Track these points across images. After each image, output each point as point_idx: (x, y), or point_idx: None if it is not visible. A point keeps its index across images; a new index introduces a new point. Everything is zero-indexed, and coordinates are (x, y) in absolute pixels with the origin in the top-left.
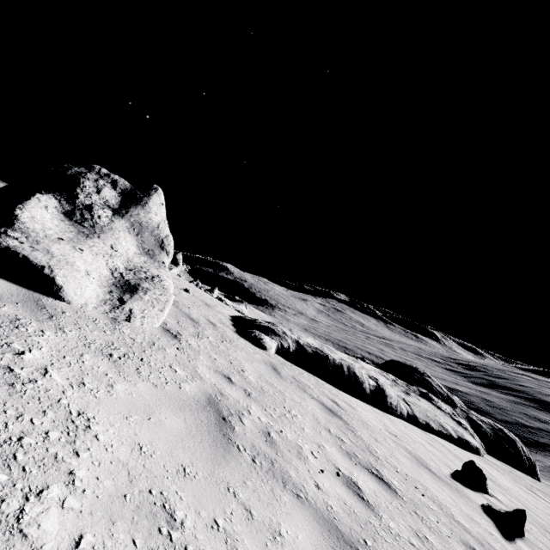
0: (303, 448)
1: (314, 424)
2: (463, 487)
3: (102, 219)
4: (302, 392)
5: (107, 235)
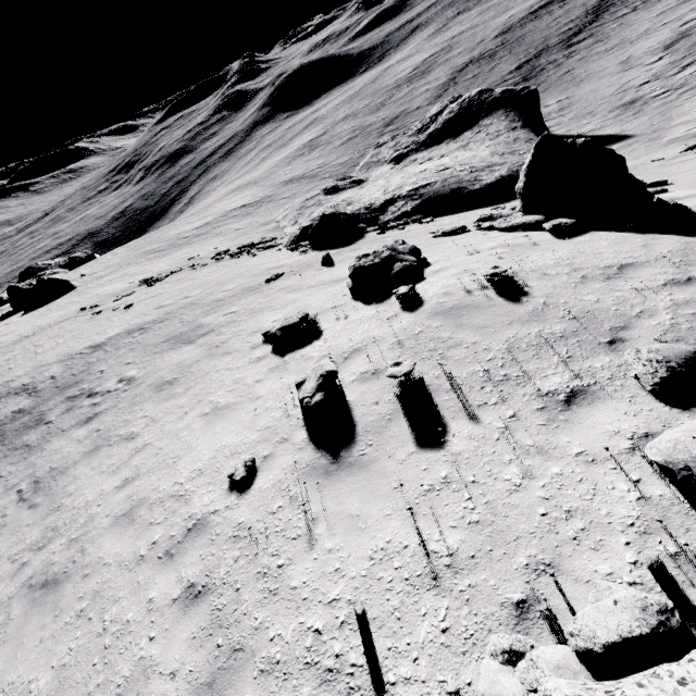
0: None
1: None
2: None
3: None
4: None
5: None
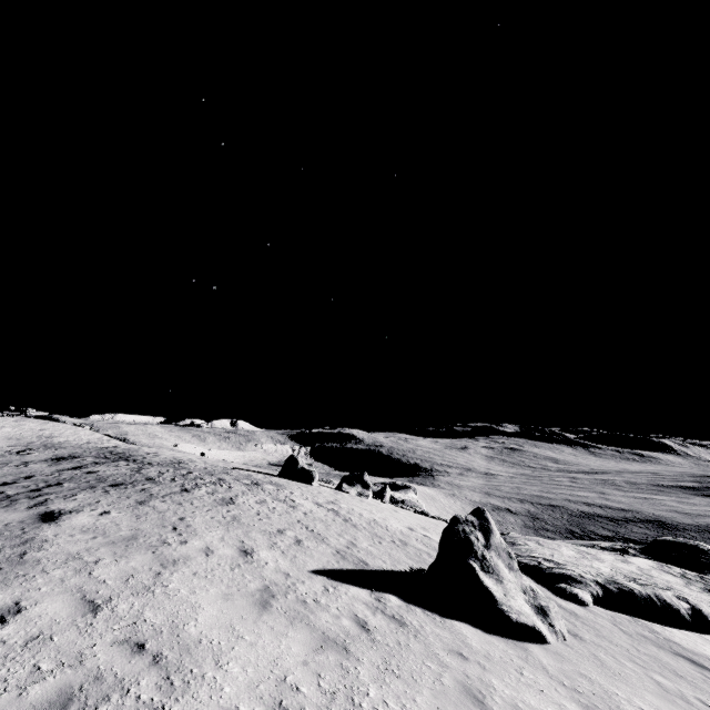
0: None
1: (706, 684)
2: None
3: (491, 560)
4: (662, 650)
5: (501, 571)
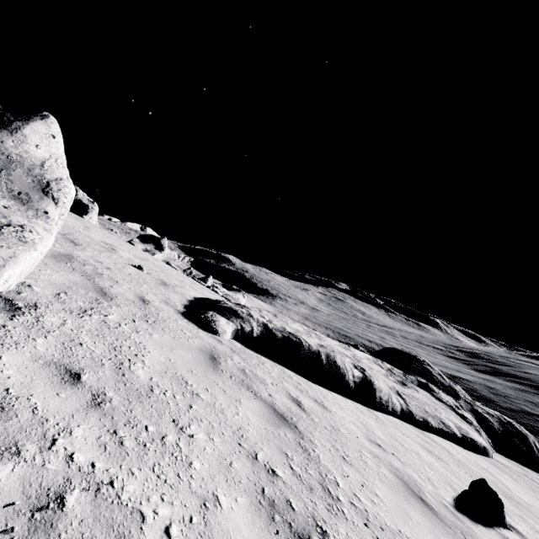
0: (149, 518)
1: (226, 447)
2: (472, 524)
3: None
4: (243, 390)
5: None
